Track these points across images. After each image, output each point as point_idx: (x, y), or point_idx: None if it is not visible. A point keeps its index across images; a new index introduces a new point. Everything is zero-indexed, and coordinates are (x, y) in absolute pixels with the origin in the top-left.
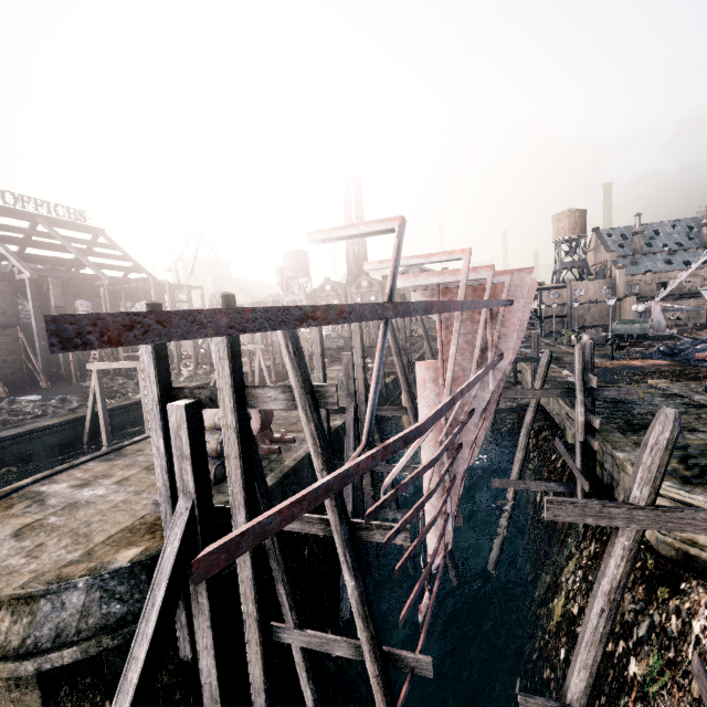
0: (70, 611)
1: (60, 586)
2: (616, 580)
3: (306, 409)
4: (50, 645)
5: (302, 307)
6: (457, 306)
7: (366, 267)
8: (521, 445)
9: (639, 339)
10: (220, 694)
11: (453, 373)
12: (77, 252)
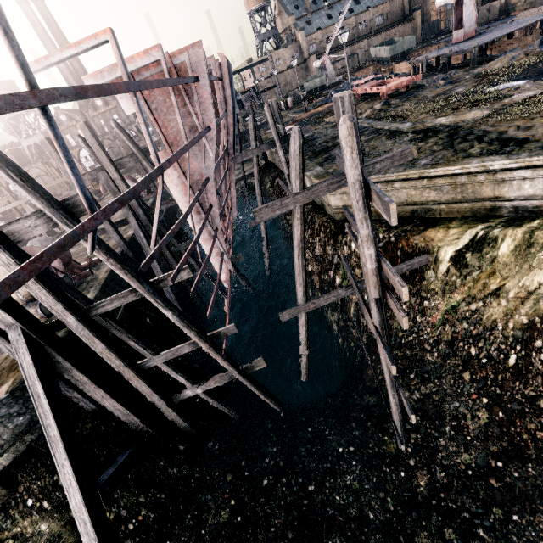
0: None
1: None
2: (300, 237)
3: (65, 222)
4: None
5: None
6: (122, 88)
7: None
8: (258, 193)
9: (321, 91)
10: (129, 411)
11: (154, 148)
12: None
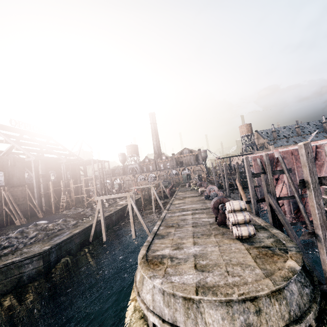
0: (296, 294)
1: (289, 281)
2: None
3: None
4: (299, 314)
5: None
6: None
7: None
8: None
9: None
10: None
11: None
12: (47, 147)
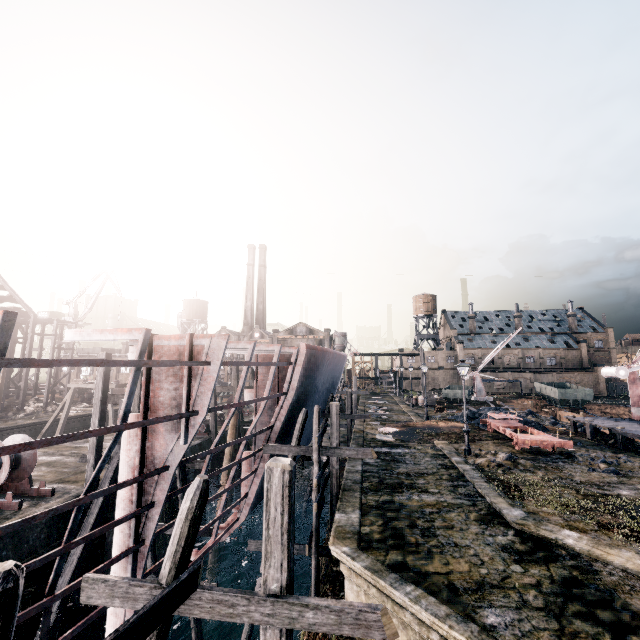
0: None
1: None
2: None
3: None
4: None
5: None
6: None
7: None
8: None
9: (461, 403)
10: None
11: None
12: None
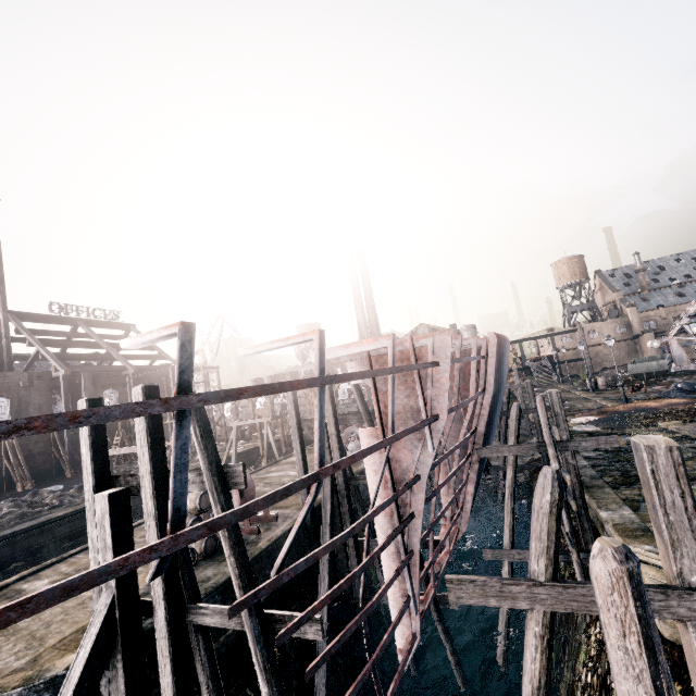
0: None
1: None
2: (536, 678)
3: (213, 491)
4: None
5: (12, 421)
6: (301, 384)
7: (240, 354)
8: (507, 509)
9: (659, 377)
10: None
11: (319, 448)
12: (109, 347)
